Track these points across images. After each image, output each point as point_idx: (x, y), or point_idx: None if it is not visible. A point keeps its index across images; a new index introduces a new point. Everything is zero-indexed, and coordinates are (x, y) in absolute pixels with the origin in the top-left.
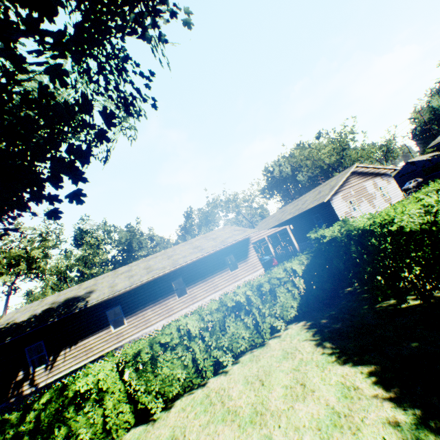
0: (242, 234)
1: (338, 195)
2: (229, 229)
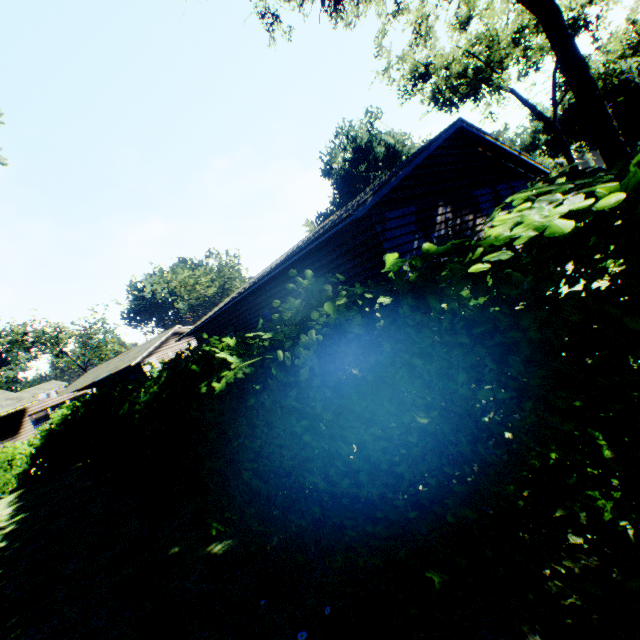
0: (13, 406)
1: (154, 357)
2: (1, 396)
